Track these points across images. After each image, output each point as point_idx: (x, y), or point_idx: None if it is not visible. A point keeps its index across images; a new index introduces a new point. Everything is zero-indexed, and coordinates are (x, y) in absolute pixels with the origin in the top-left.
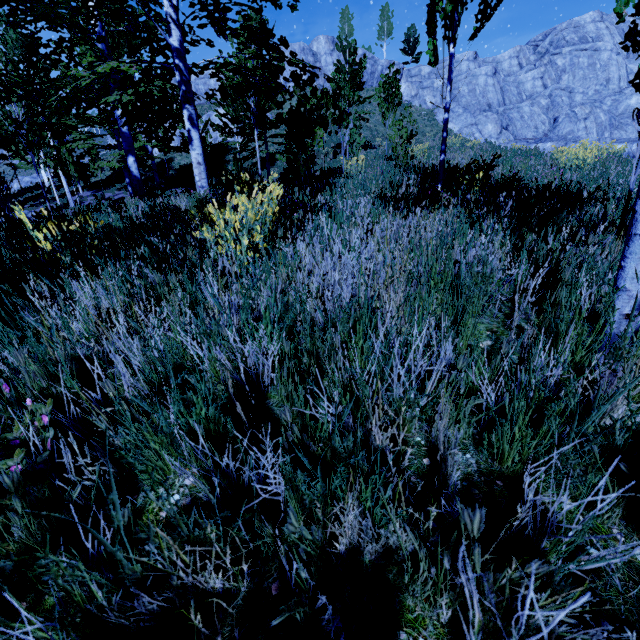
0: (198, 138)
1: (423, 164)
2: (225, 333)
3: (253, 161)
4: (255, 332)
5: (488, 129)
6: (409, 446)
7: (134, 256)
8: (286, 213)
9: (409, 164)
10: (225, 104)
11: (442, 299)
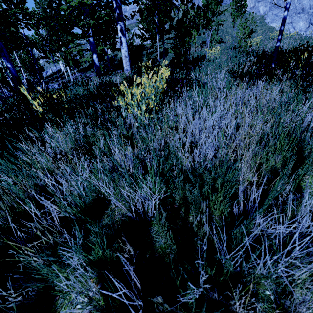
0: (125, 41)
1: (257, 50)
2: (122, 183)
3: (156, 54)
4: (143, 180)
5: (300, 25)
6: (260, 299)
7: (83, 115)
8: (171, 86)
9: (248, 51)
10: (142, 21)
11: (283, 157)
